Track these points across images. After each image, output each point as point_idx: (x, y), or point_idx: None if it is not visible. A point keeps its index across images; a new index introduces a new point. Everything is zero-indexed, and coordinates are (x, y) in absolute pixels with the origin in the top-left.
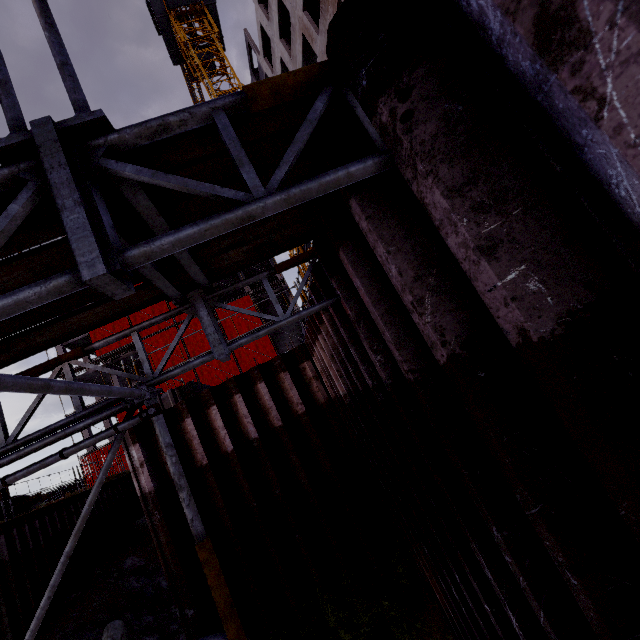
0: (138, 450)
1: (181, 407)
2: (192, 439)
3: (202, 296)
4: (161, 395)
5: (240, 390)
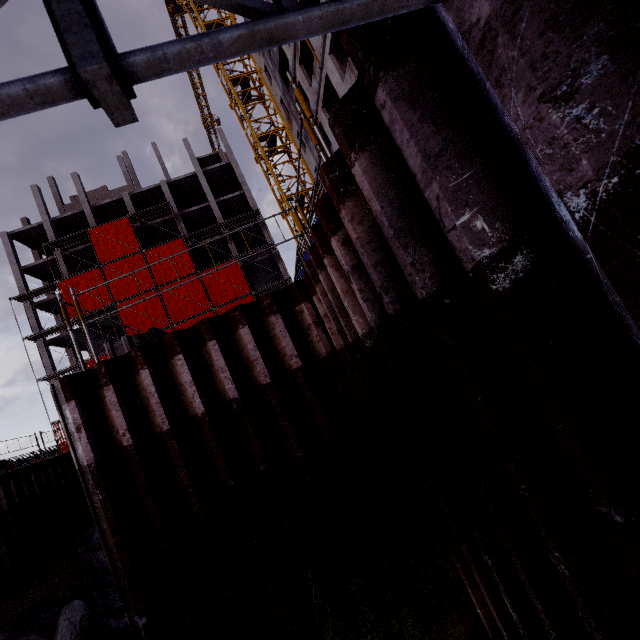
0: (73, 409)
1: (134, 355)
2: (149, 397)
3: None
4: (114, 343)
5: (215, 336)
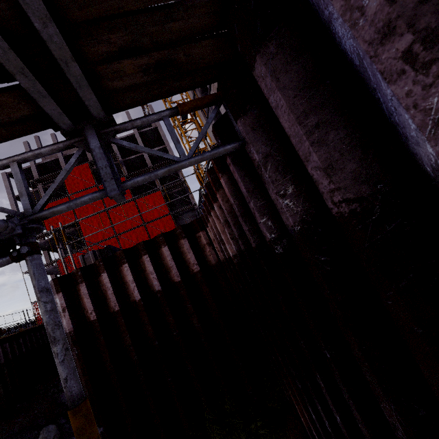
0: (61, 298)
1: (98, 264)
2: (107, 290)
3: (95, 129)
4: (84, 255)
5: (147, 252)
